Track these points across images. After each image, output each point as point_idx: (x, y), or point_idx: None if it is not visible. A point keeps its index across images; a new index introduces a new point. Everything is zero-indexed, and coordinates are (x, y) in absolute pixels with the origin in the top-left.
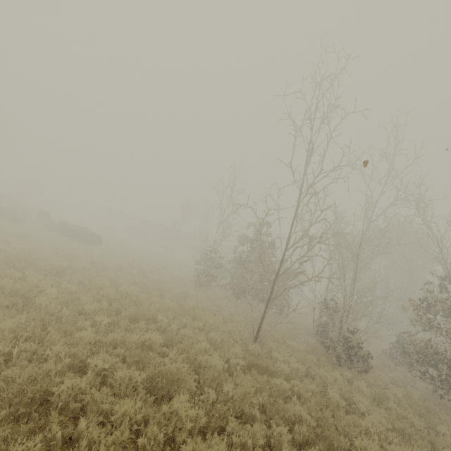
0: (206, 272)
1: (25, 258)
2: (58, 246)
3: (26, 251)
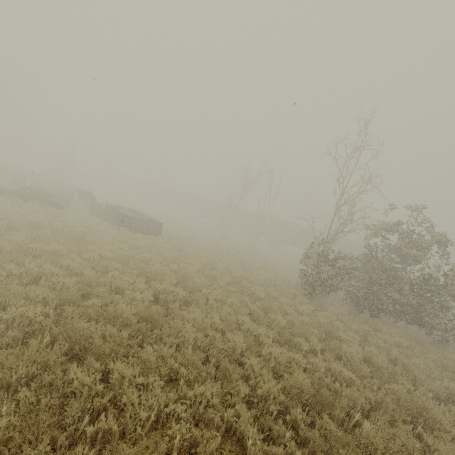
0: (316, 276)
1: (87, 290)
2: (125, 253)
3: (85, 271)
